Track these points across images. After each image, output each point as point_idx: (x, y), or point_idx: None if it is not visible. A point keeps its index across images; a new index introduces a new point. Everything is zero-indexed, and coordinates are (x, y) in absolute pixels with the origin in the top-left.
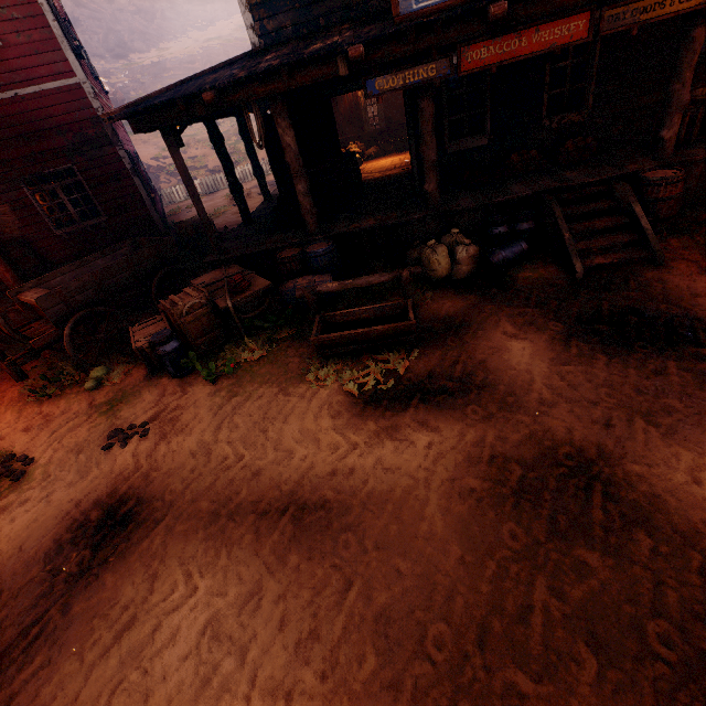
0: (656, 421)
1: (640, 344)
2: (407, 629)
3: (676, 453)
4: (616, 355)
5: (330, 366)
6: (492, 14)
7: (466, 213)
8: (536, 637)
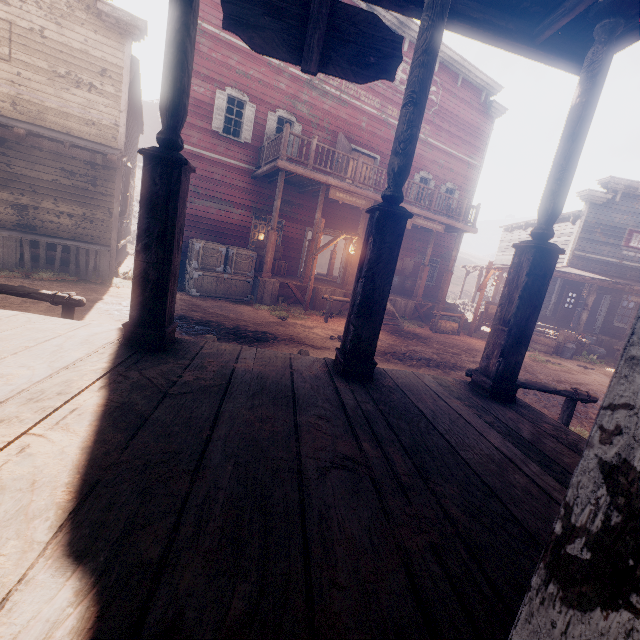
0: None
1: None
2: None
3: None
4: None
5: None
6: None
7: None
8: None
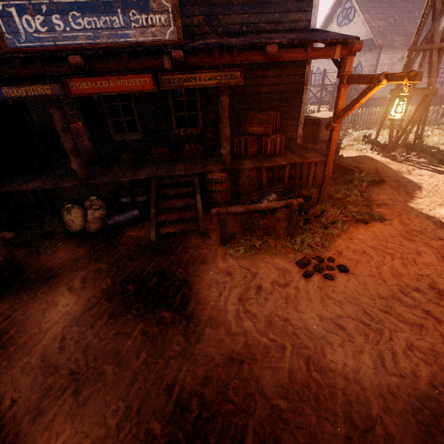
0: (81, 391)
1: (138, 306)
2: None
3: (62, 432)
4: (116, 316)
5: None
6: (70, 62)
7: (106, 185)
8: None
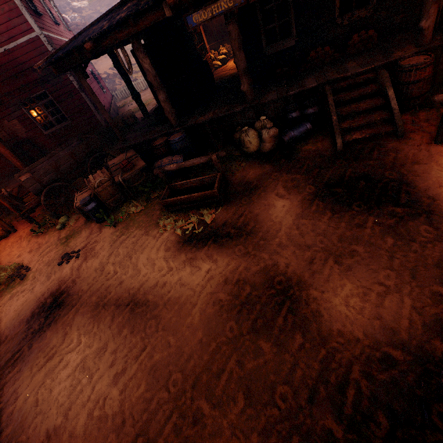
0: (342, 262)
1: (357, 204)
2: (163, 374)
3: (343, 285)
4: (338, 212)
5: (172, 218)
6: None
7: (271, 103)
8: (220, 386)
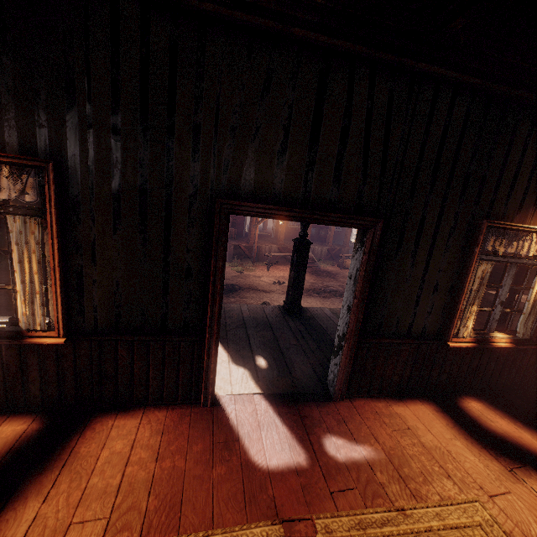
0: None
1: None
2: None
3: None
4: None
5: None
6: None
7: None
8: None
